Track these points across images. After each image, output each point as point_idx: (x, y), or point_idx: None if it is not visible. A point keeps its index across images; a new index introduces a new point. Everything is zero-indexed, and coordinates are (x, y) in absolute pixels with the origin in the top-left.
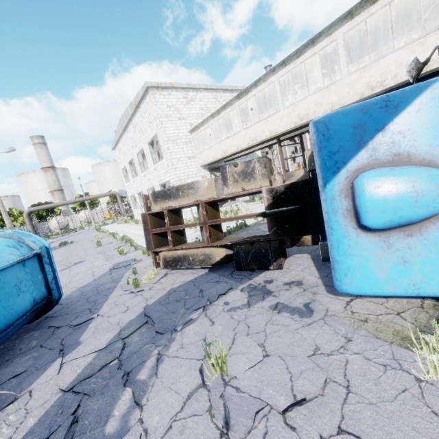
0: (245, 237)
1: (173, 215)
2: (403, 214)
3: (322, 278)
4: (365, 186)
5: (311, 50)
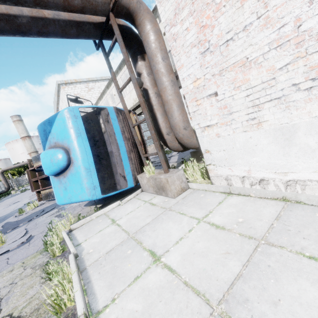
0: None
1: None
2: (51, 169)
3: None
4: (41, 158)
5: None
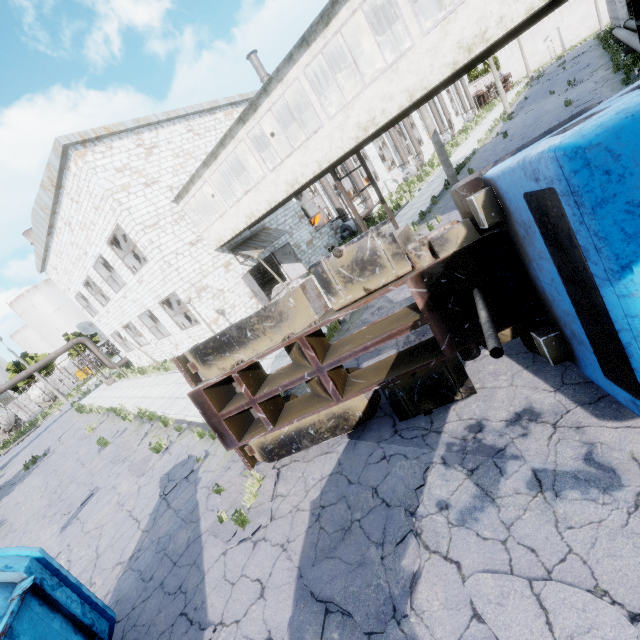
0: (391, 362)
1: (248, 372)
2: None
3: (560, 391)
4: None
5: (346, 7)
